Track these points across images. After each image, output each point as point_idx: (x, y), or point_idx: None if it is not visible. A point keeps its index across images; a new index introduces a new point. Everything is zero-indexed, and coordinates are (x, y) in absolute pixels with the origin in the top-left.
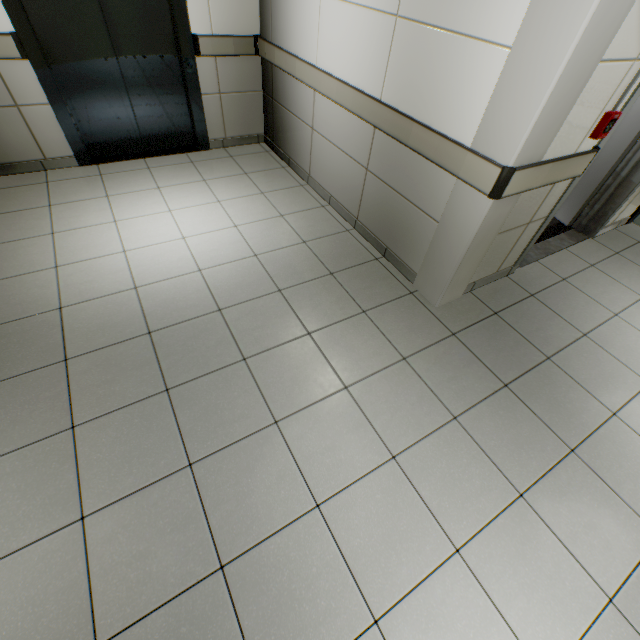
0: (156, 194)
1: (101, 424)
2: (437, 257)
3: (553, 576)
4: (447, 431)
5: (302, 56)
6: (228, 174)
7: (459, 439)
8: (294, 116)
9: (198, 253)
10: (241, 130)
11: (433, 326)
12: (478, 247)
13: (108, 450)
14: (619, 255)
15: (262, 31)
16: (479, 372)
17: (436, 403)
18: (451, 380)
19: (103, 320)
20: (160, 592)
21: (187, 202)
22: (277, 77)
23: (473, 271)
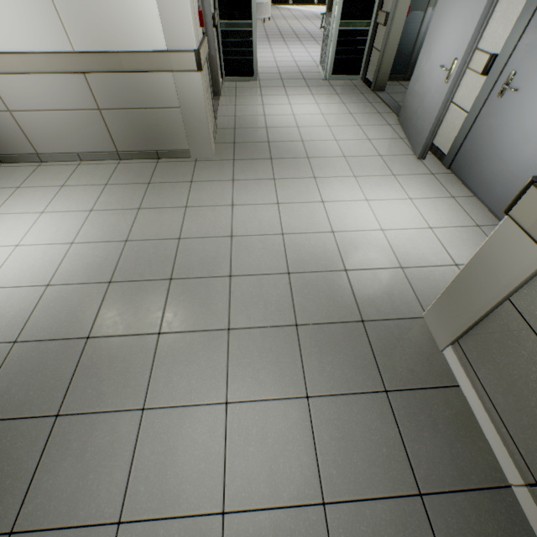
0: None
1: (170, 317)
2: (194, 128)
3: (342, 184)
4: (278, 184)
5: None
6: None
7: (284, 182)
8: None
9: (50, 240)
10: None
11: (224, 164)
12: (207, 107)
13: (192, 314)
14: (237, 96)
15: None
16: (259, 162)
17: (264, 181)
18: (256, 172)
19: (66, 310)
20: (286, 298)
21: None
22: None
23: (211, 126)
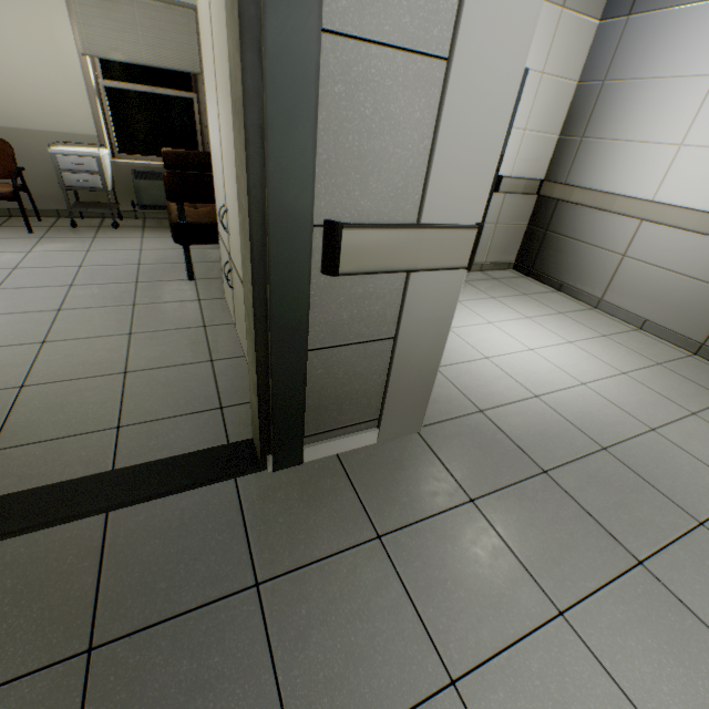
0: (461, 306)
1: (669, 562)
2: None
3: None
4: None
5: (624, 194)
6: (509, 293)
7: None
8: (586, 245)
9: (561, 366)
10: (498, 256)
11: None
12: None
13: None
14: None
15: (548, 176)
16: None
17: None
18: None
19: (538, 428)
20: None
21: (498, 316)
22: (563, 212)
23: None
